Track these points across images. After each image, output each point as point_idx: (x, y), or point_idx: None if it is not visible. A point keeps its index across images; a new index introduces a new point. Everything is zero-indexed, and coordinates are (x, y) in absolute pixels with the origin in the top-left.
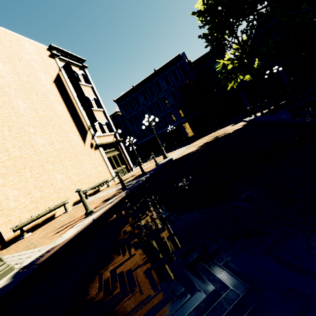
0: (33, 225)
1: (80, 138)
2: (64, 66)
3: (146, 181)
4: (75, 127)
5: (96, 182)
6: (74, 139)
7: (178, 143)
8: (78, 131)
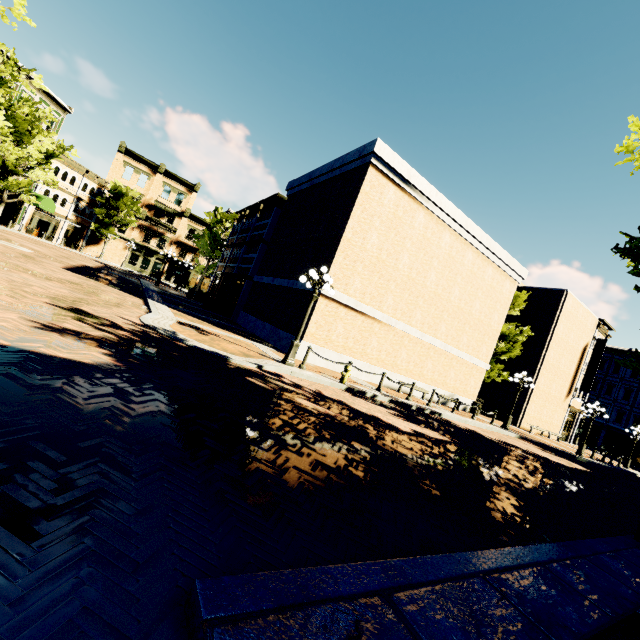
0: (526, 428)
1: (566, 394)
2: (598, 339)
3: (620, 471)
4: (569, 385)
5: (551, 430)
6: (563, 393)
7: (632, 462)
8: (568, 389)
